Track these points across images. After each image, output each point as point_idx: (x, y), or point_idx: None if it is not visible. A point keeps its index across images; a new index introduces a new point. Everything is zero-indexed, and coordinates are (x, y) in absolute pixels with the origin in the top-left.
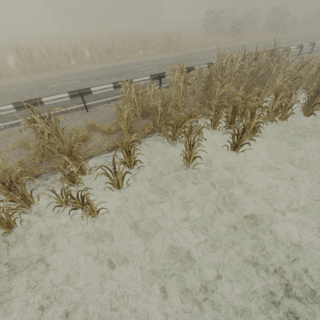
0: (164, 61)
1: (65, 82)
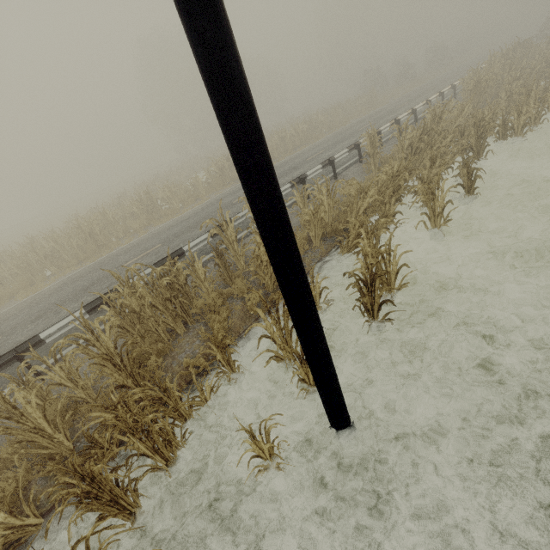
0: (402, 102)
1: (362, 127)
